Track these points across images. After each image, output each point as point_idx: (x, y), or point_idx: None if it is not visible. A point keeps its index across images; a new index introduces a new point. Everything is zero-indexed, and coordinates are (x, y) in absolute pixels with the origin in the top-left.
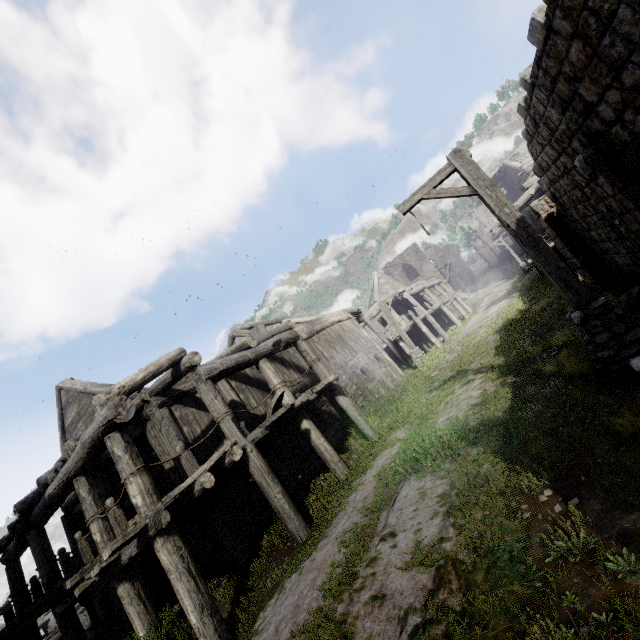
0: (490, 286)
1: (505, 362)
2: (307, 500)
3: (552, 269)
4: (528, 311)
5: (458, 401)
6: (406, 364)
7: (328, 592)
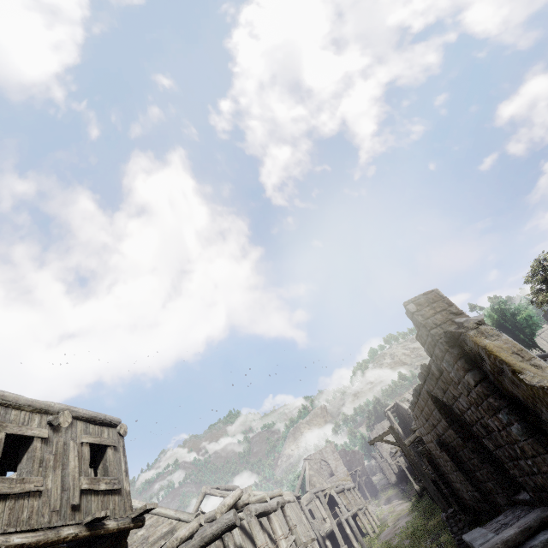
0: (392, 503)
1: None
2: None
3: (431, 489)
4: (426, 526)
5: None
6: None
7: None
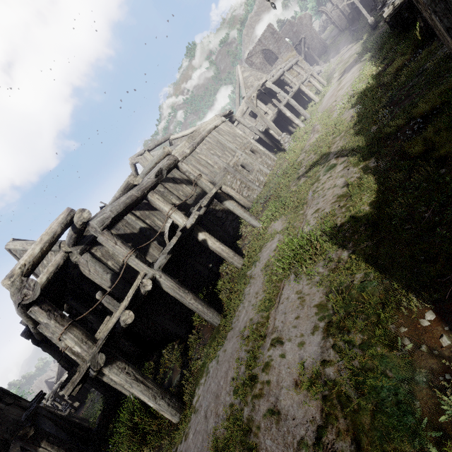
0: (341, 53)
1: (365, 143)
2: (218, 284)
3: None
4: (381, 75)
5: (324, 191)
6: (277, 148)
7: (235, 396)
